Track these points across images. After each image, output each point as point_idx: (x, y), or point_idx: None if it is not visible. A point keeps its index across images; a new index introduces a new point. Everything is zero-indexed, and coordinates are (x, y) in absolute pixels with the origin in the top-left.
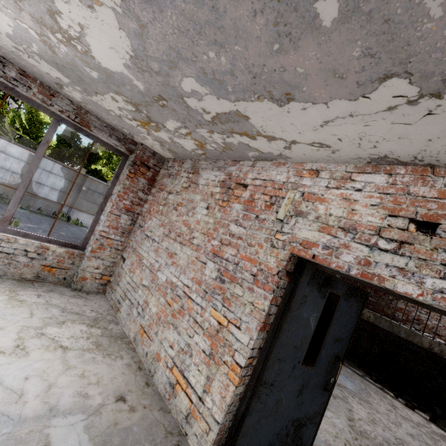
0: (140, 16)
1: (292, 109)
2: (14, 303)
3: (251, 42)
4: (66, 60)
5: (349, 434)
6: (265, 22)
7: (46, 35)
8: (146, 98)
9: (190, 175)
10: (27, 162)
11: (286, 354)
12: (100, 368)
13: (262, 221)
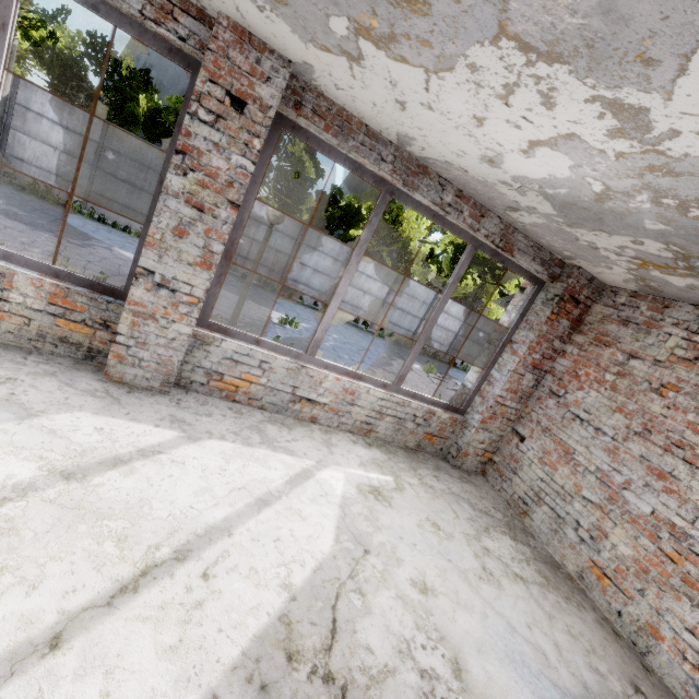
0: None
1: None
2: (429, 491)
3: None
4: (610, 209)
5: None
6: None
7: (630, 194)
8: None
9: (697, 339)
10: (291, 237)
11: None
12: (576, 623)
13: None
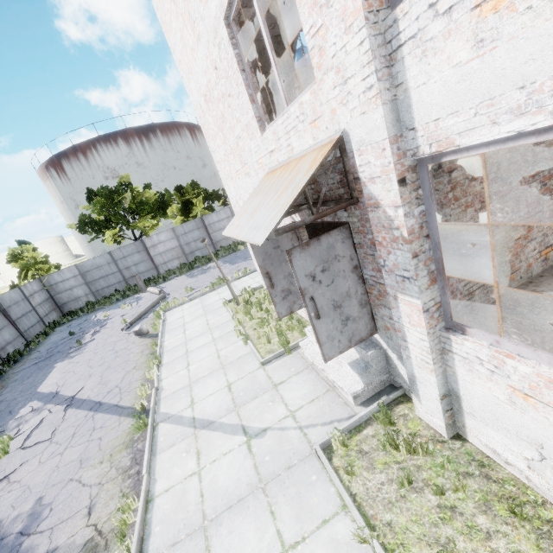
0: None
1: None
2: None
3: None
4: None
5: None
6: None
7: None
8: None
9: None
10: None
11: None
12: None
13: None
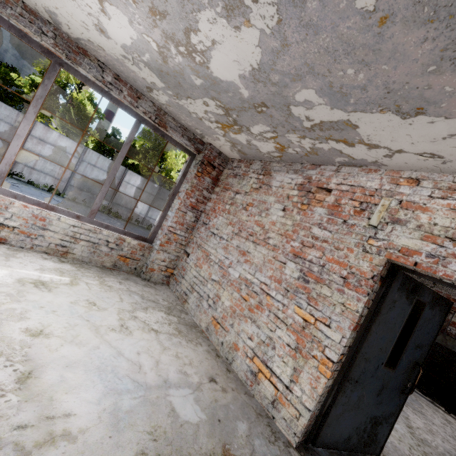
0: (288, 37)
1: (416, 121)
2: (105, 288)
3: (405, 63)
4: (174, 69)
5: (411, 440)
6: (432, 48)
7: (167, 47)
8: (245, 104)
9: (261, 177)
10: (74, 156)
11: (372, 354)
12: (187, 351)
13: (351, 226)
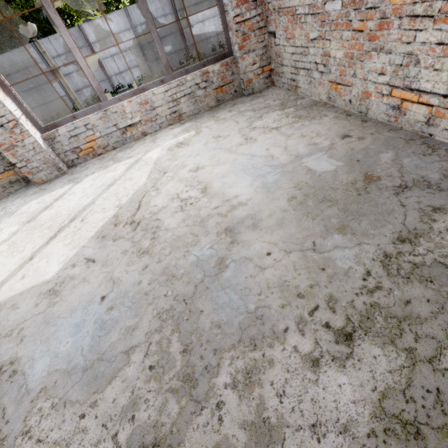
0: None
1: None
2: (220, 122)
3: None
4: None
5: None
6: None
7: None
8: None
9: None
10: (127, 29)
11: None
12: (312, 128)
13: None
